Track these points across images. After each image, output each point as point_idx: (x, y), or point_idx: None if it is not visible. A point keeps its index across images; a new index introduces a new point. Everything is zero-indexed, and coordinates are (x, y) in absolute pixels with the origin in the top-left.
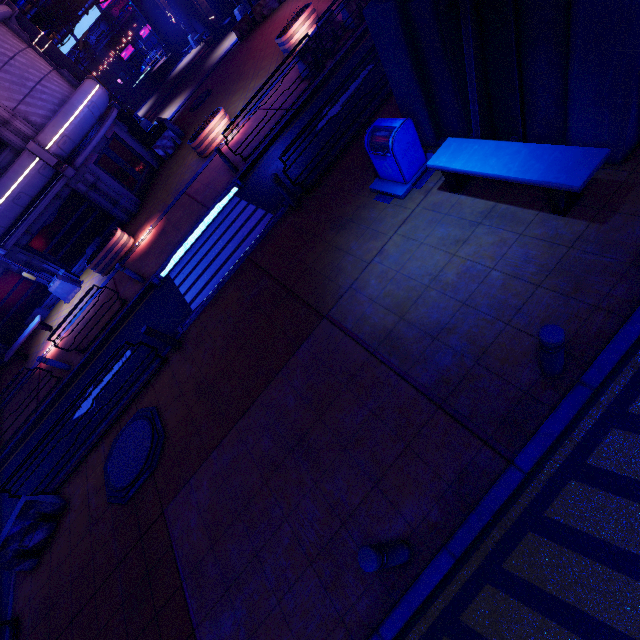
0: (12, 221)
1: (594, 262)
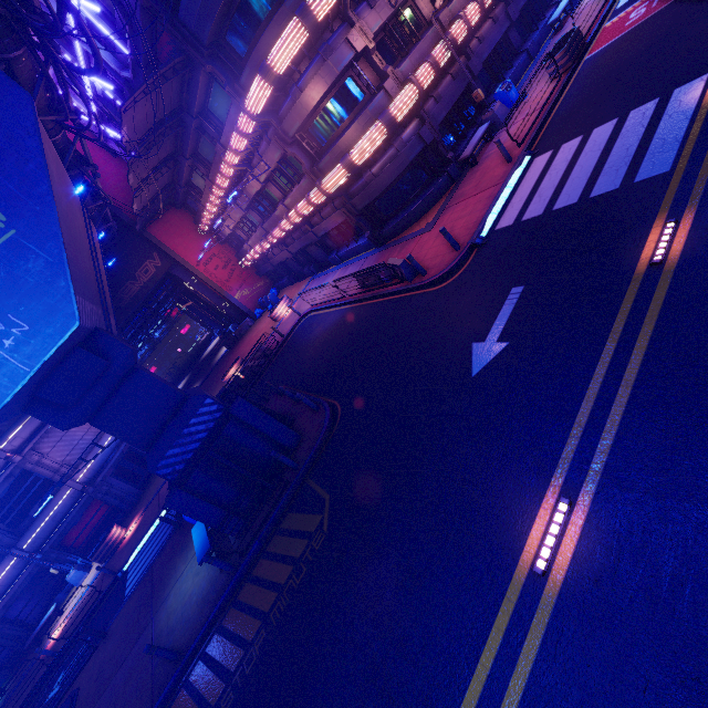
0: (50, 532)
1: (211, 596)
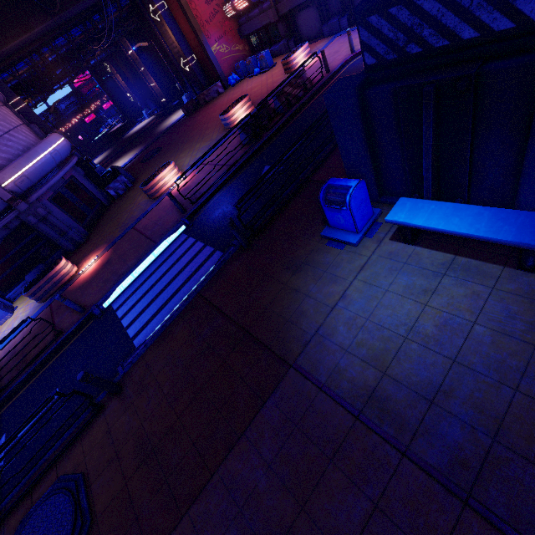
0: None
1: None
